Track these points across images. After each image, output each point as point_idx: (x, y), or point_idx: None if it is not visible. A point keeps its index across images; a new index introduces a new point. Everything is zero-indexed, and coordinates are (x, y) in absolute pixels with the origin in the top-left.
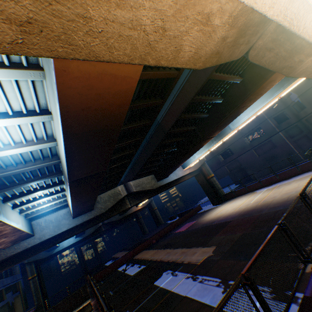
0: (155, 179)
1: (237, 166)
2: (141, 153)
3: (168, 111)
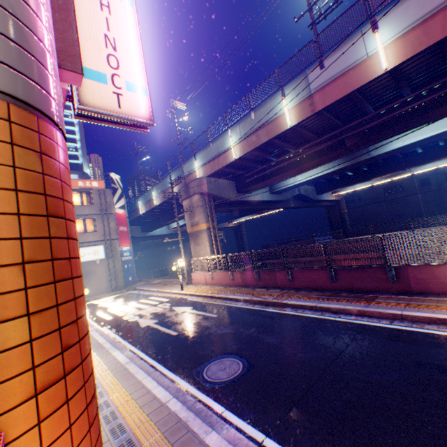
0: (315, 192)
1: (357, 215)
2: None
3: None
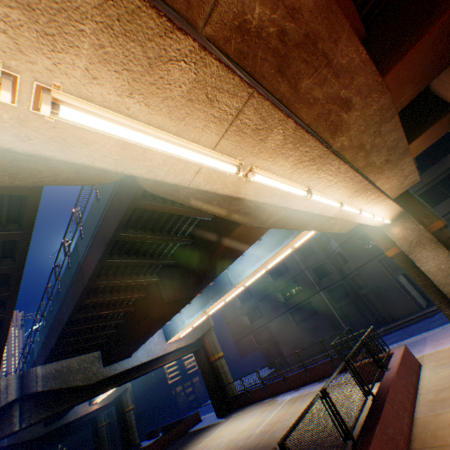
0: (101, 361)
1: (268, 338)
2: (59, 312)
3: (91, 247)
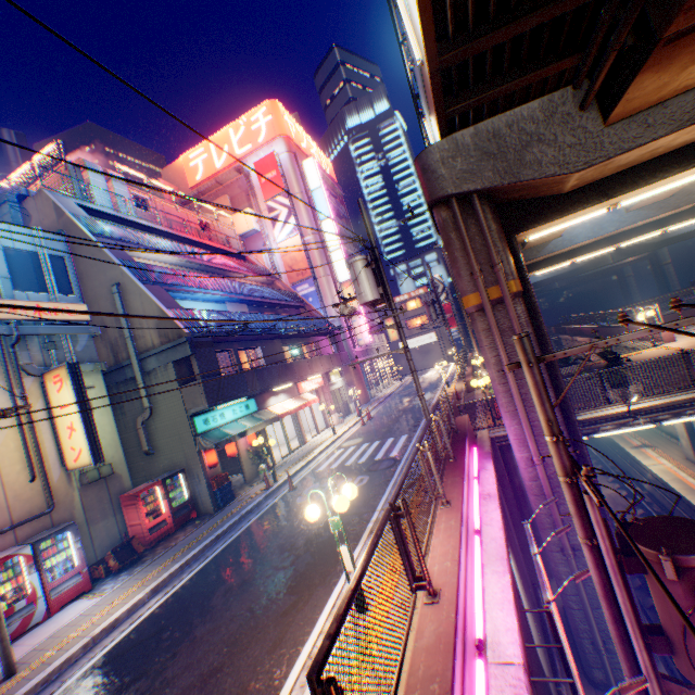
0: None
1: None
2: None
3: None
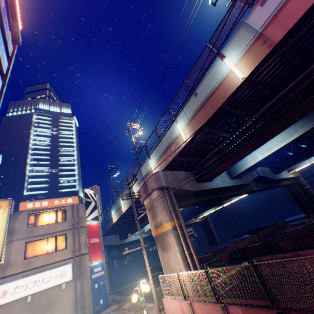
0: (272, 172)
1: None
2: None
3: None
